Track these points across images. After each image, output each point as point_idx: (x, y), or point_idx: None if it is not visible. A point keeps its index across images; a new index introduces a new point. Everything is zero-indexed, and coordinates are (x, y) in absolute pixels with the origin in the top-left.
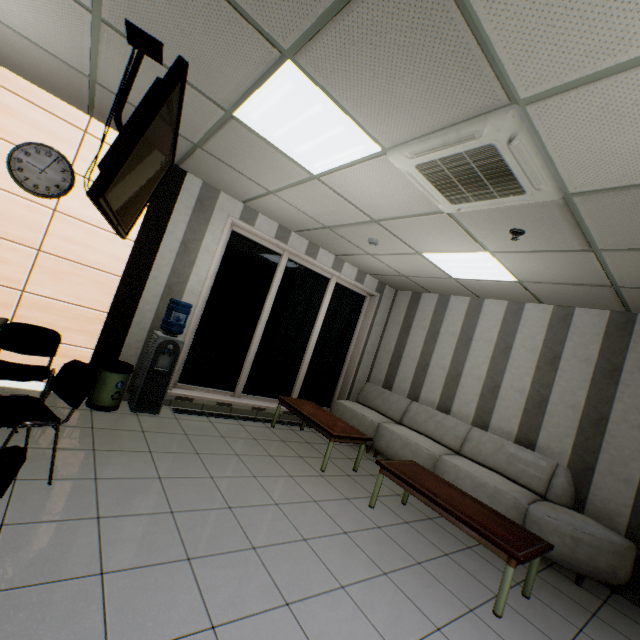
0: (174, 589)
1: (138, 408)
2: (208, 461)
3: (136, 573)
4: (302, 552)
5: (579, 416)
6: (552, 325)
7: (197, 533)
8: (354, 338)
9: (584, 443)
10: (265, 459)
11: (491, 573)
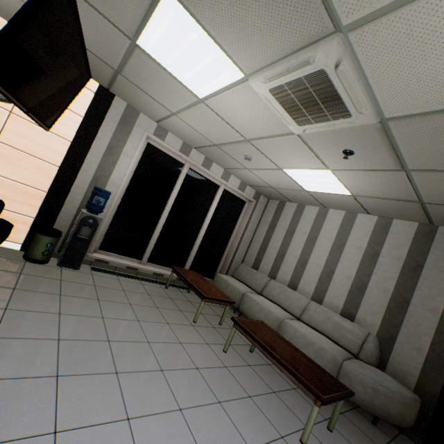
0: (34, 398)
1: (63, 263)
2: (105, 306)
3: (6, 383)
4: (156, 379)
5: (388, 299)
6: (375, 231)
7: (73, 357)
8: (235, 231)
9: (390, 319)
10: (151, 309)
11: (306, 409)
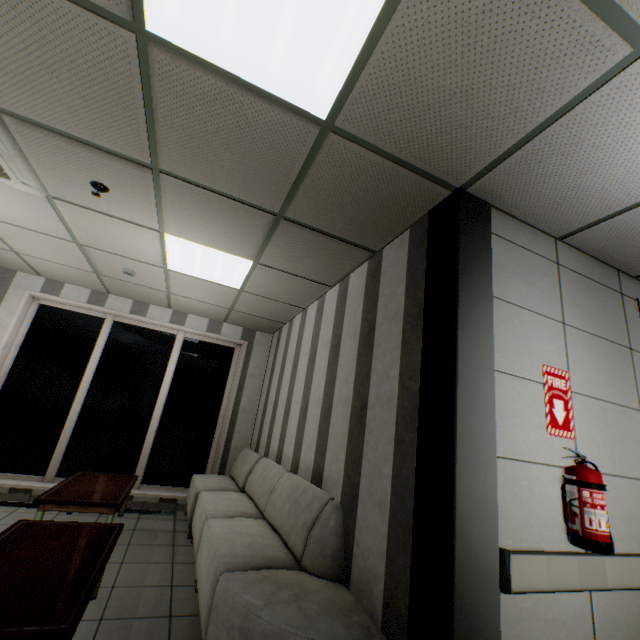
0: None
1: None
2: None
3: None
4: None
5: (350, 413)
6: (338, 306)
7: None
8: (225, 396)
9: (352, 454)
10: None
11: None
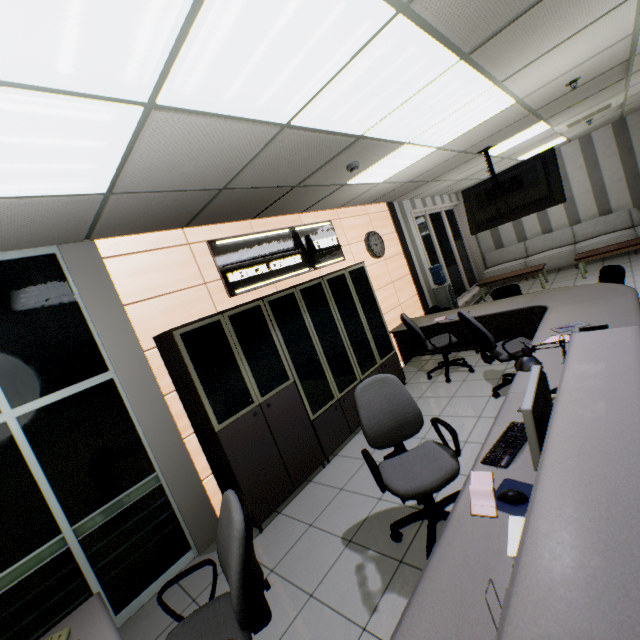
0: None
1: None
2: None
3: None
4: None
5: (625, 182)
6: (583, 149)
7: None
8: (463, 236)
9: (634, 192)
10: None
11: None
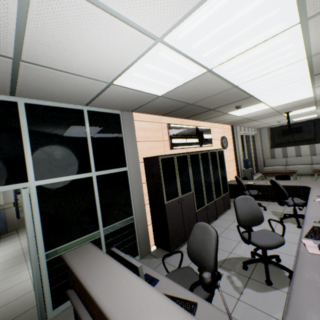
0: None
1: None
2: None
3: None
4: None
5: None
6: None
7: None
8: (256, 149)
9: None
10: None
11: None
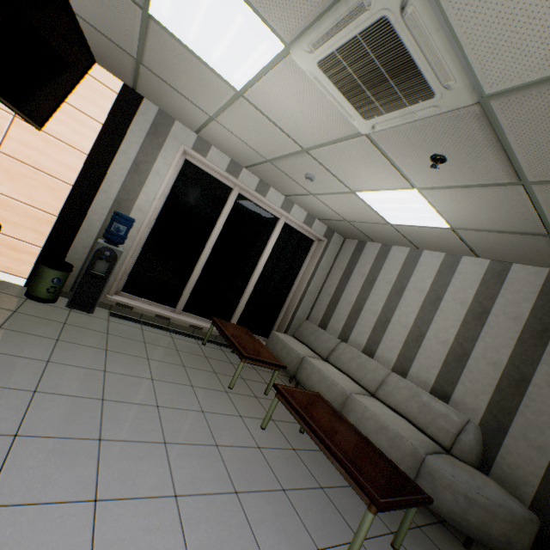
0: None
1: (73, 305)
2: (112, 358)
3: None
4: (153, 454)
5: (499, 374)
6: (486, 280)
7: (46, 414)
8: (298, 278)
9: (500, 403)
10: (175, 367)
11: None
